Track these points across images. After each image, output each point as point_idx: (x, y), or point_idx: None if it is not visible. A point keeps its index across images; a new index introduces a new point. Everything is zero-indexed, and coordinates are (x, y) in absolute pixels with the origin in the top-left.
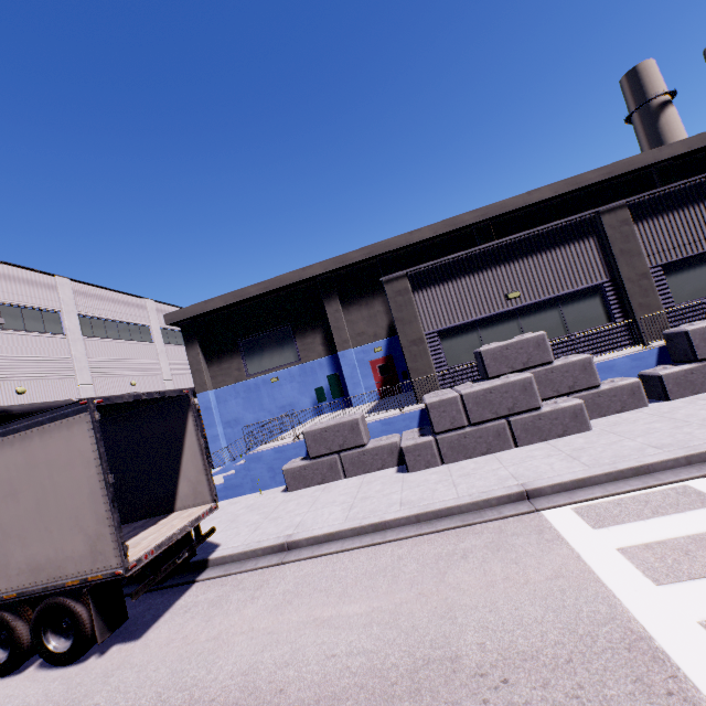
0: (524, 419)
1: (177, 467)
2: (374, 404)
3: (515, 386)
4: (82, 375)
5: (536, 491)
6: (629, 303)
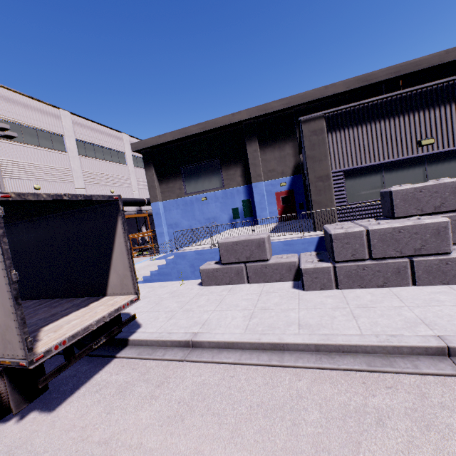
0: (429, 261)
1: (108, 261)
2: (275, 225)
3: (428, 229)
4: (78, 182)
5: None
6: None
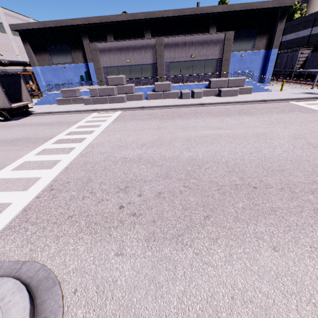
0: (111, 97)
1: (21, 92)
2: None
3: (110, 89)
4: None
5: (97, 110)
6: (157, 72)
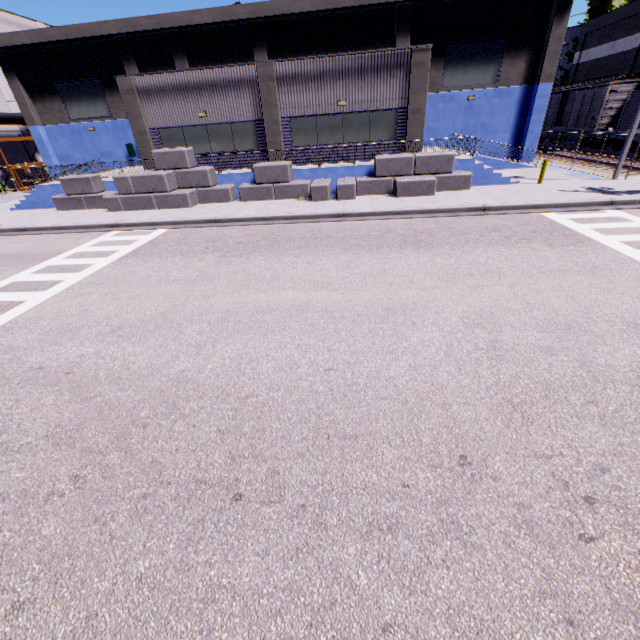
0: (161, 196)
1: None
2: None
3: (156, 178)
4: None
5: (119, 225)
6: (266, 140)
